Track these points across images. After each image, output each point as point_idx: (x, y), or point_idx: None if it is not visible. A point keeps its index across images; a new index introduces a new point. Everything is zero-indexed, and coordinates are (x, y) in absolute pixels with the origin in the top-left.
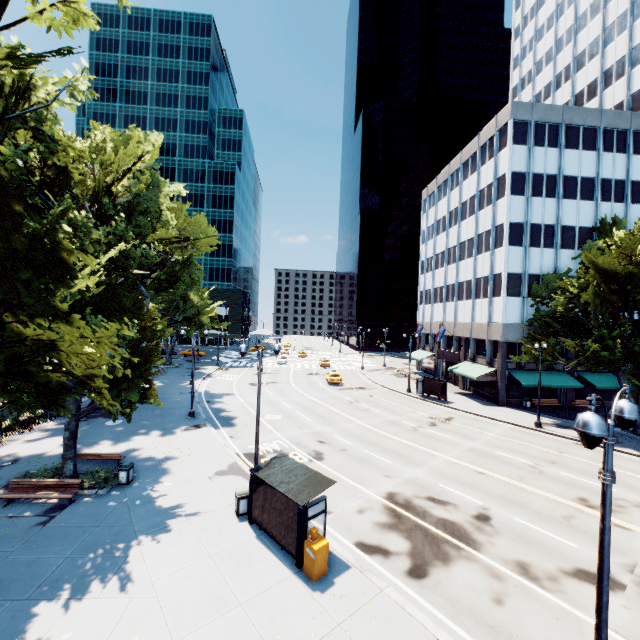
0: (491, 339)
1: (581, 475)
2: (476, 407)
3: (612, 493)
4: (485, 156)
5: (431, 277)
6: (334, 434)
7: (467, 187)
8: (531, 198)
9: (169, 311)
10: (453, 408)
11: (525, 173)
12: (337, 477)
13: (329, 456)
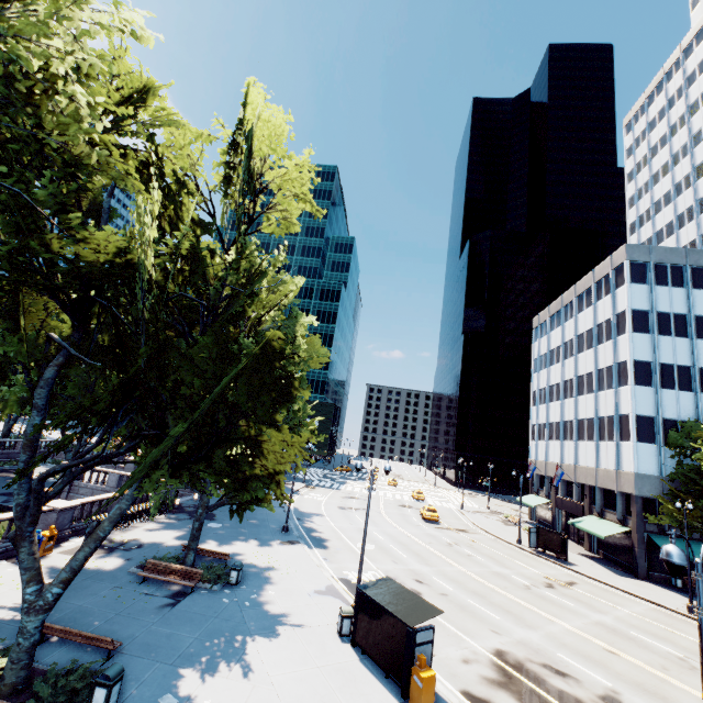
0: (621, 490)
1: None
2: (606, 575)
3: None
4: (601, 291)
5: (545, 410)
6: (433, 575)
7: (583, 319)
8: (657, 336)
9: None
10: (576, 571)
11: (648, 311)
12: (438, 621)
13: (428, 598)
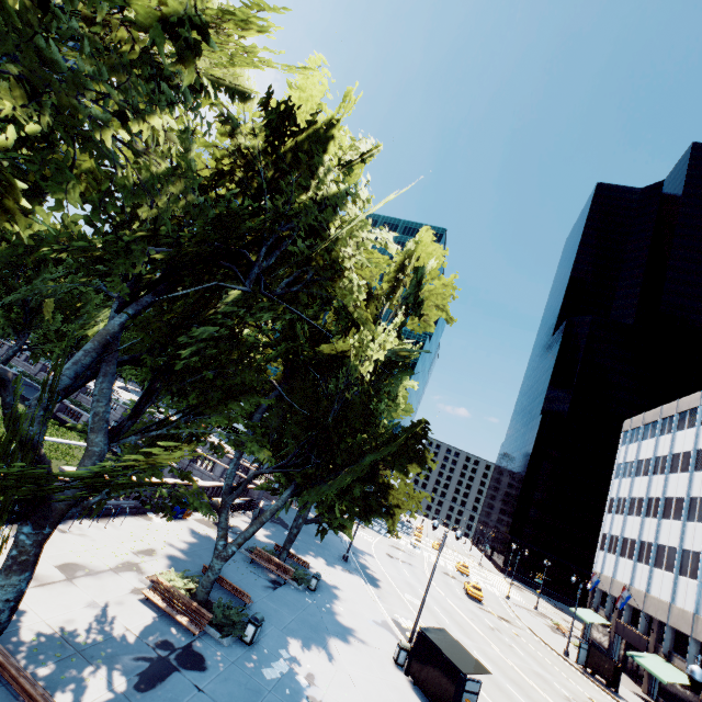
0: (696, 638)
1: None
2: None
3: None
4: None
5: (621, 521)
6: (473, 649)
7: (681, 439)
8: None
9: None
10: None
11: None
12: None
13: None
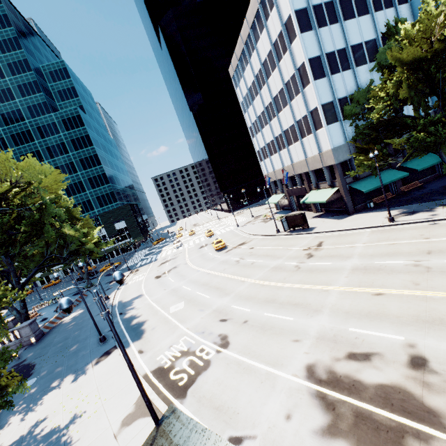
0: (326, 165)
1: None
2: (334, 224)
3: None
4: (267, 9)
5: (261, 136)
6: (232, 305)
7: (262, 46)
8: (319, 30)
9: (60, 250)
10: (318, 232)
11: (306, 8)
12: (248, 366)
13: (234, 337)
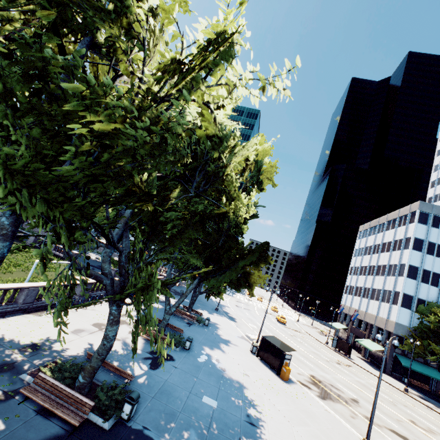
0: (387, 329)
1: (419, 416)
2: (368, 368)
3: (432, 428)
4: (401, 223)
5: (355, 279)
6: None
7: (387, 235)
8: (425, 254)
9: None
10: (353, 362)
11: (423, 240)
12: None
13: None
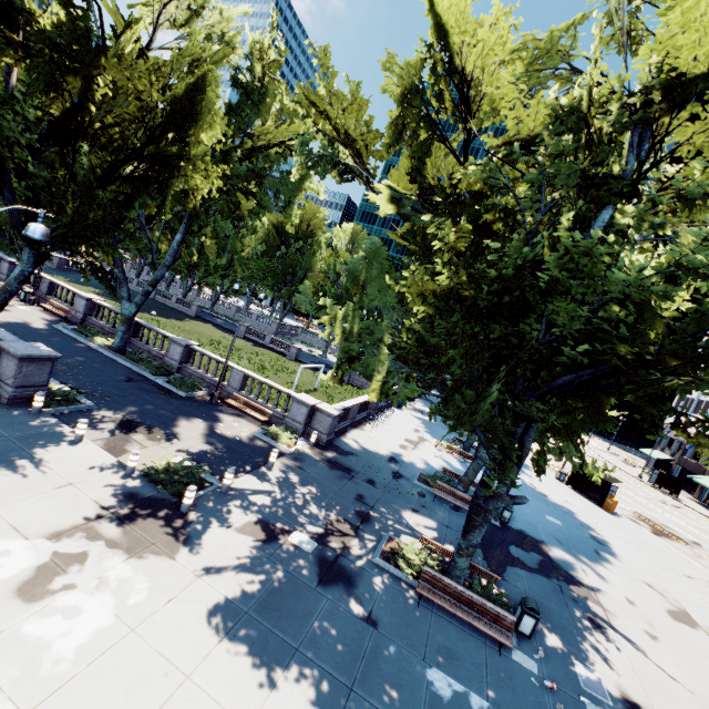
0: None
1: None
2: (707, 513)
3: None
4: None
5: None
6: None
7: None
8: None
9: None
10: (683, 504)
11: None
12: None
13: None
